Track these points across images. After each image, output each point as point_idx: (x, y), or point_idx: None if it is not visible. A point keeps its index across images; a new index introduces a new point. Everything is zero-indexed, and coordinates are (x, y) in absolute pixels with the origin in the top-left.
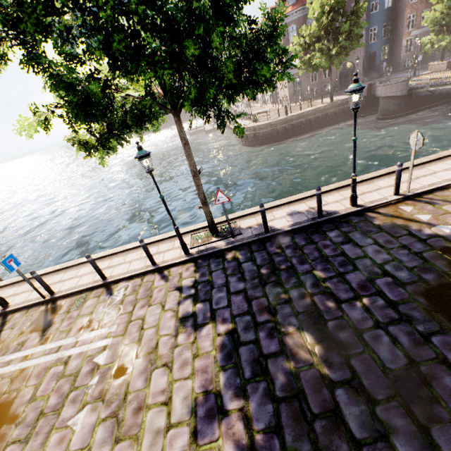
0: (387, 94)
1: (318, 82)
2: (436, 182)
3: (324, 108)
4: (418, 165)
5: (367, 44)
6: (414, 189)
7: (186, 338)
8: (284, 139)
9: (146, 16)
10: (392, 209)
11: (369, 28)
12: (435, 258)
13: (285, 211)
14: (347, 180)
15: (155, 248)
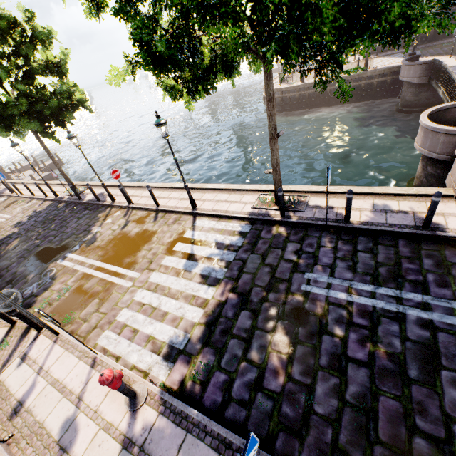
0: (404, 77)
1: None
2: (149, 204)
3: (347, 79)
4: (177, 188)
5: None
6: (137, 204)
7: (9, 229)
8: (294, 109)
9: None
10: (115, 211)
11: None
12: (70, 239)
13: (104, 190)
14: (144, 183)
15: (60, 188)
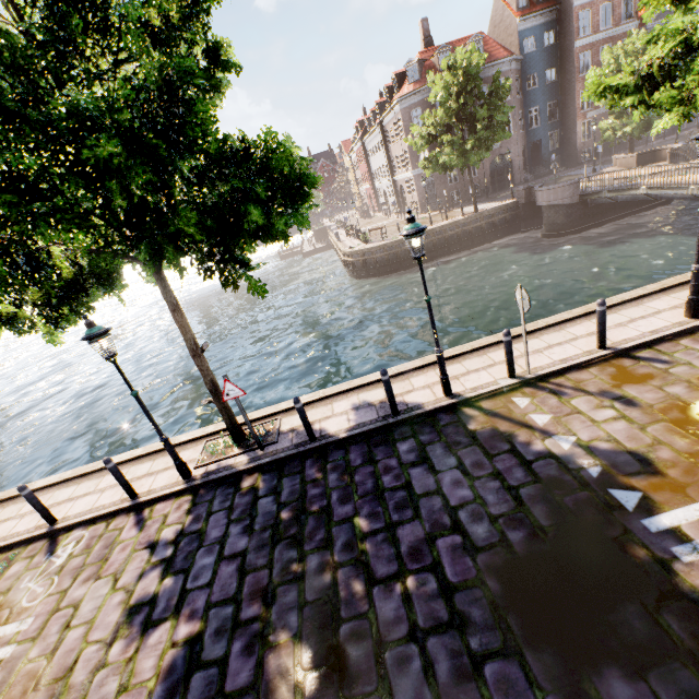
0: (550, 201)
1: (459, 184)
2: (572, 356)
3: (464, 221)
4: (557, 324)
5: (527, 129)
6: (538, 368)
7: (123, 650)
8: (408, 267)
9: (29, 166)
10: (500, 402)
11: (528, 109)
12: (535, 500)
13: (351, 401)
14: (452, 349)
15: (148, 465)
